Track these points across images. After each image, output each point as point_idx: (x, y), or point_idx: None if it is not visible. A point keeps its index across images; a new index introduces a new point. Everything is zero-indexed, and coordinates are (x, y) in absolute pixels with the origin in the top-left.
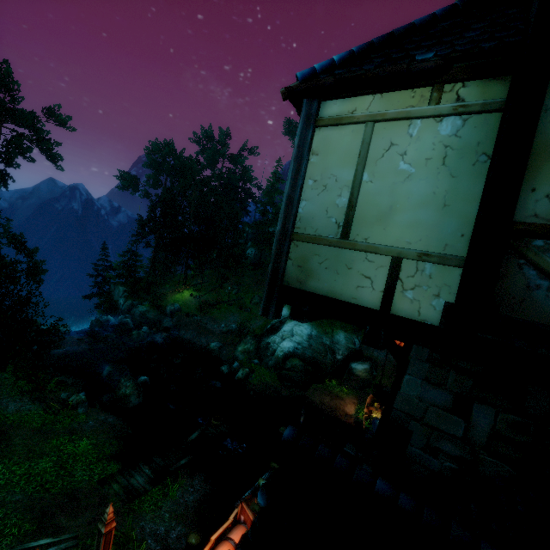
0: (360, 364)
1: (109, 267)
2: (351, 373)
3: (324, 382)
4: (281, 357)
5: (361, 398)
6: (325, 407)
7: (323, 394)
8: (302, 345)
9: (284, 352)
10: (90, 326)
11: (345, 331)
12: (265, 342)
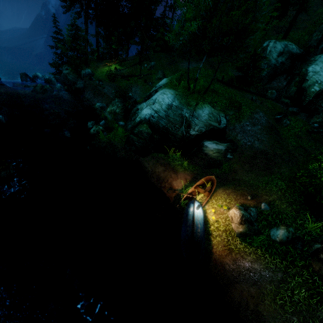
0: (215, 144)
1: (62, 40)
2: (201, 150)
3: (167, 153)
4: (137, 122)
5: (197, 176)
6: (153, 176)
7: (159, 163)
8: (159, 113)
9: (140, 118)
10: (20, 78)
11: (213, 107)
12: (136, 108)
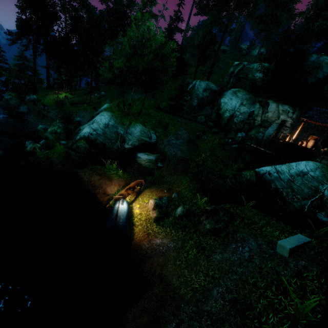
0: (146, 155)
1: (7, 68)
2: (135, 161)
3: (105, 165)
4: (77, 139)
5: (130, 182)
6: (89, 184)
7: (95, 173)
8: (97, 131)
9: (80, 136)
10: None
11: (144, 125)
12: (78, 129)
